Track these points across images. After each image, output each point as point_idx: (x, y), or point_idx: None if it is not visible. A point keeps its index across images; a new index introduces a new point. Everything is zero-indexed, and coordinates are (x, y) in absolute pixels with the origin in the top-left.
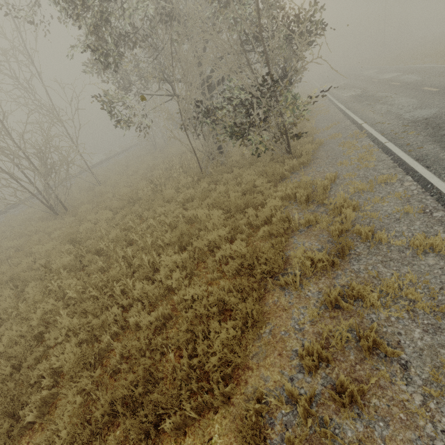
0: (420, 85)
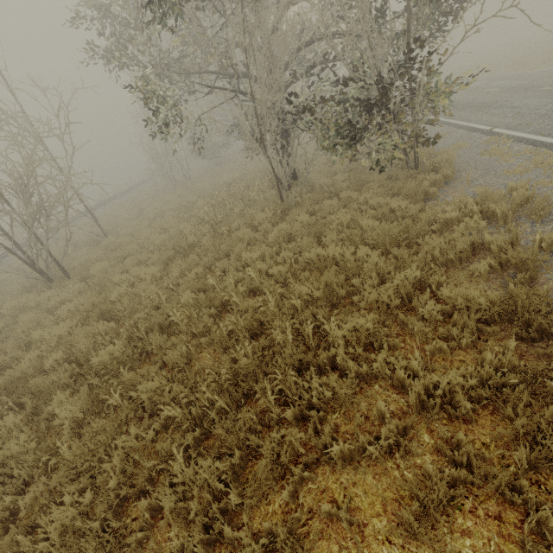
0: (533, 86)
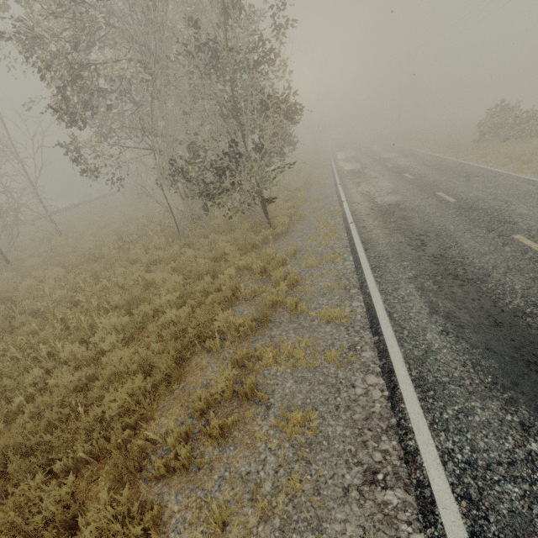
0: (404, 170)
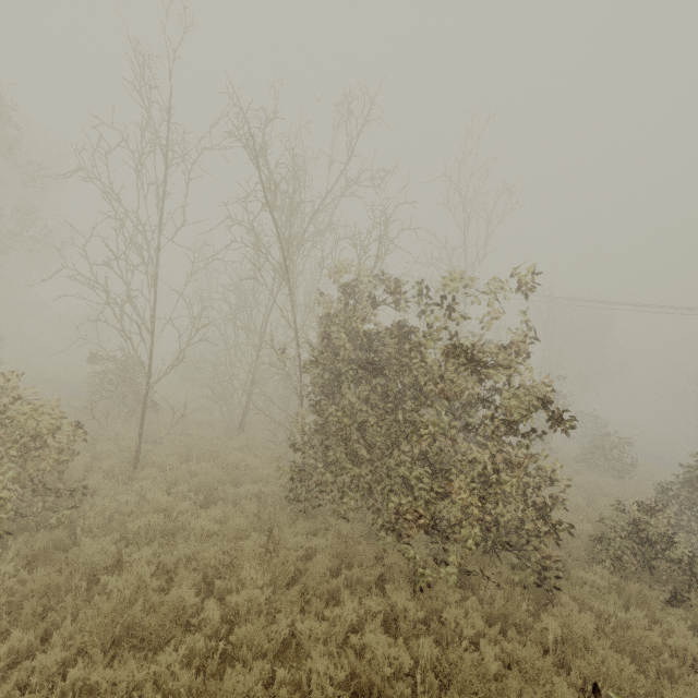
0: None
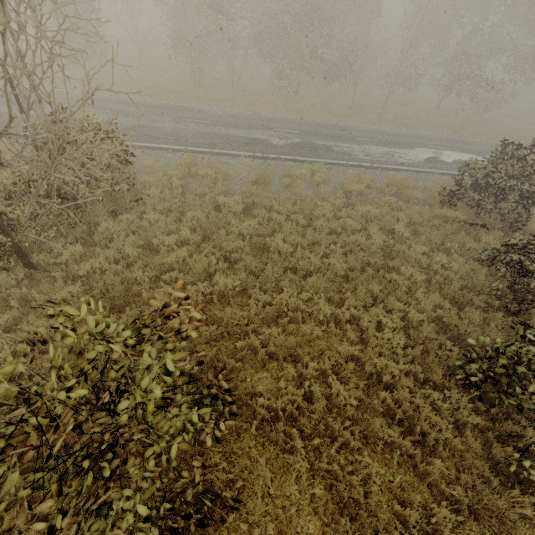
0: None
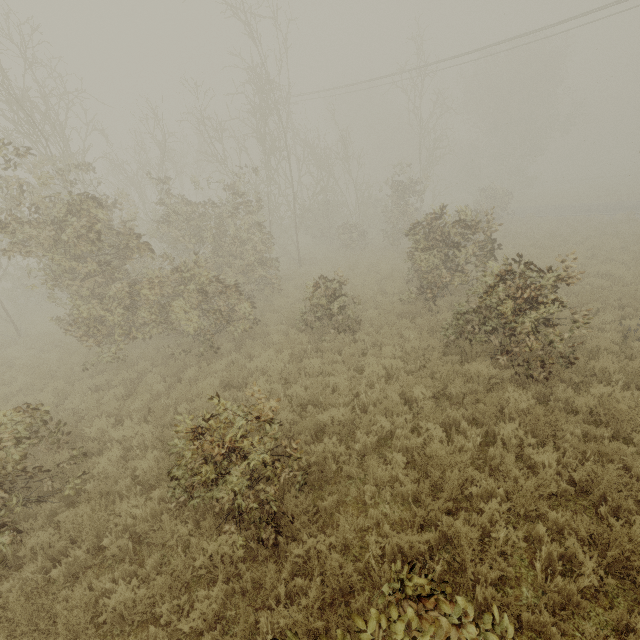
0: None
